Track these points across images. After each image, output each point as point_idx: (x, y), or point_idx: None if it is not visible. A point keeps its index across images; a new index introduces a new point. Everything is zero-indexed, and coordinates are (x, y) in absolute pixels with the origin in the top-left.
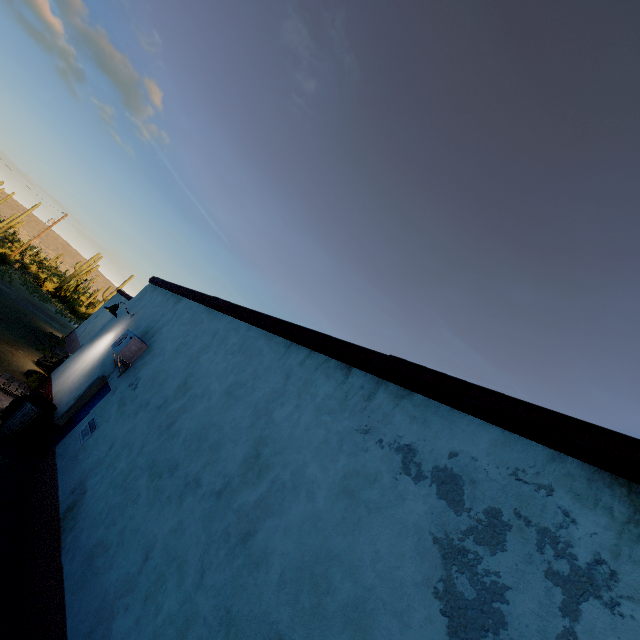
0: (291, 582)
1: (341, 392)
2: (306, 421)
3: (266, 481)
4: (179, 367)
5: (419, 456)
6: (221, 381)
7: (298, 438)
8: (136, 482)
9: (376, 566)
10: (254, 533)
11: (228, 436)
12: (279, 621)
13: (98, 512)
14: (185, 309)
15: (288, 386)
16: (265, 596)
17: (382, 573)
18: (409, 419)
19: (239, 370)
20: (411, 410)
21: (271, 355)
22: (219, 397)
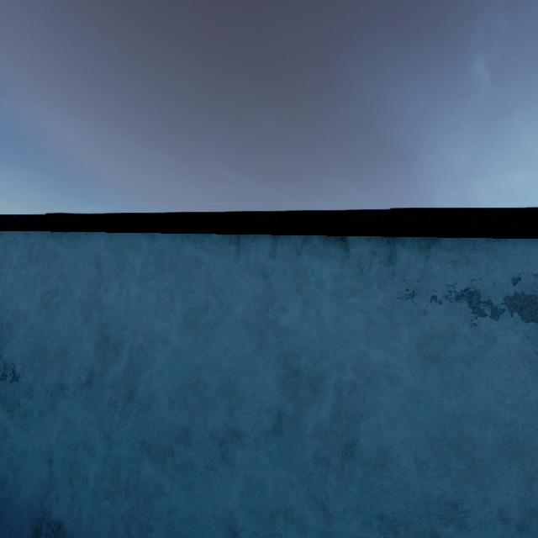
0: (431, 459)
1: (352, 268)
2: (330, 313)
3: (329, 391)
4: (73, 324)
5: (484, 295)
6: (166, 316)
7: (334, 334)
8: (138, 476)
9: (506, 403)
10: (355, 443)
11: (235, 370)
12: (444, 494)
13: (108, 533)
14: (3, 246)
15: (275, 286)
16: (413, 485)
17: (515, 406)
18: (451, 265)
19: (183, 293)
20: (447, 256)
21: (219, 260)
22: (180, 335)
